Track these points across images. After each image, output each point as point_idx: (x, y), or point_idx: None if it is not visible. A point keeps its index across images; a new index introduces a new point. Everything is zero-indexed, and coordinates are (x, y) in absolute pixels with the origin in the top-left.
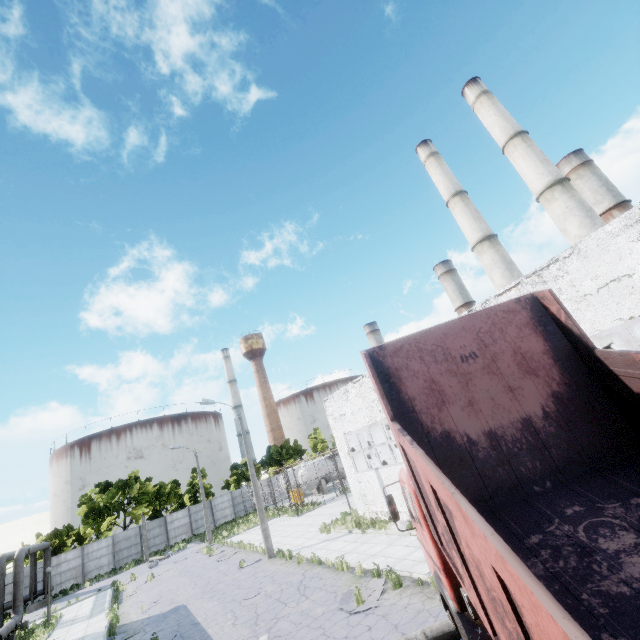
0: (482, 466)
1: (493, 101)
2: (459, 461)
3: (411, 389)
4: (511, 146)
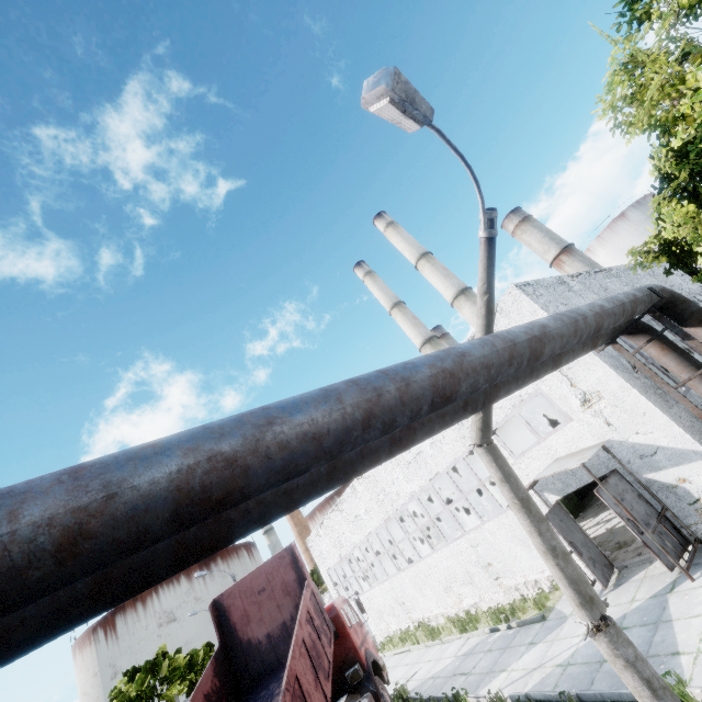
0: (263, 654)
1: (397, 231)
2: (254, 654)
3: (235, 617)
4: (420, 266)
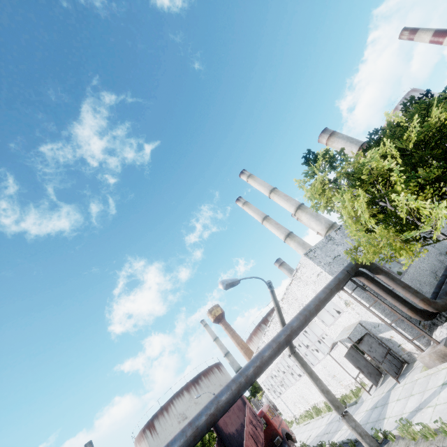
0: (236, 438)
1: (254, 179)
2: (232, 439)
3: (221, 424)
4: (271, 197)
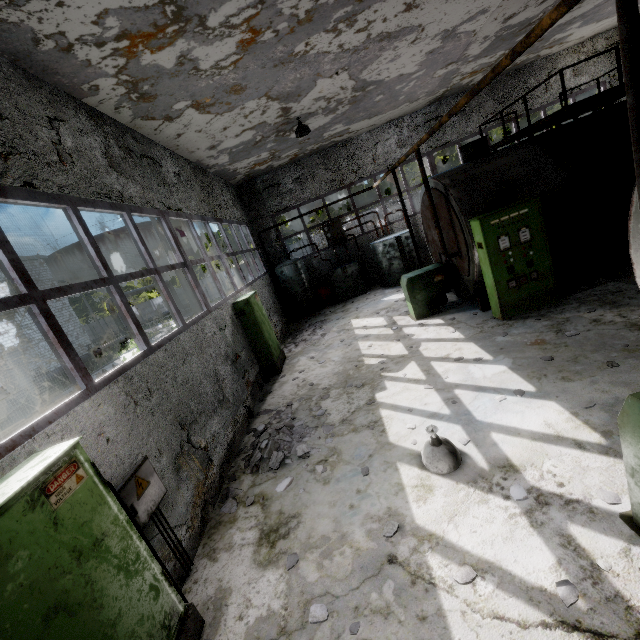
0: None
1: None
2: None
3: None
4: None
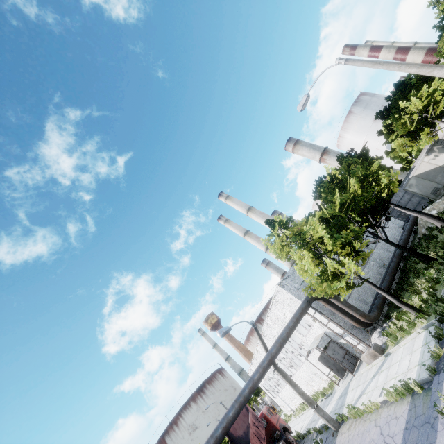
0: (245, 439)
1: (231, 200)
2: (242, 440)
3: (231, 430)
4: (249, 215)
